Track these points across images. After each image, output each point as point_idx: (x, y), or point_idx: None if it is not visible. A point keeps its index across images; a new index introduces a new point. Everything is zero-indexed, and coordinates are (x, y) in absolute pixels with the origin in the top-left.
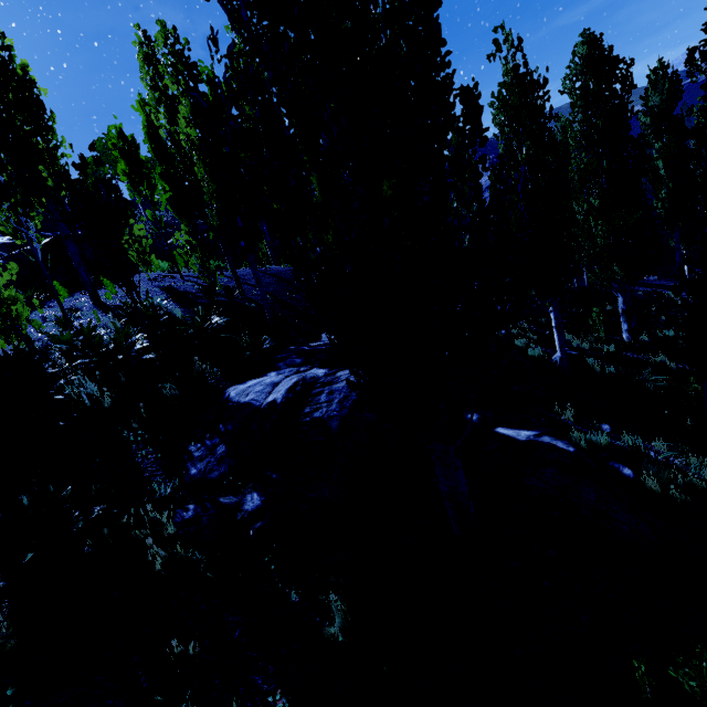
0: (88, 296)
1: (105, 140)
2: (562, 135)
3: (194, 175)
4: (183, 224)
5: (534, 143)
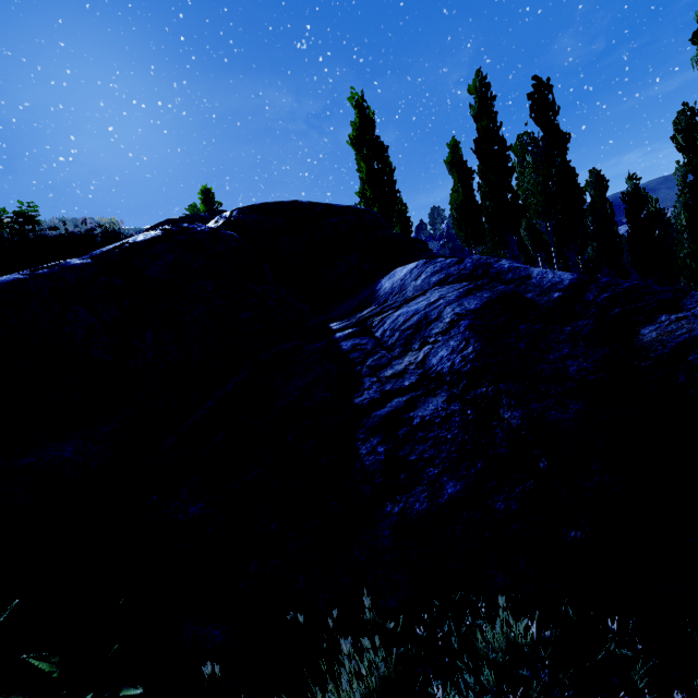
0: None
1: None
2: (675, 219)
3: None
4: (525, 255)
5: (662, 233)
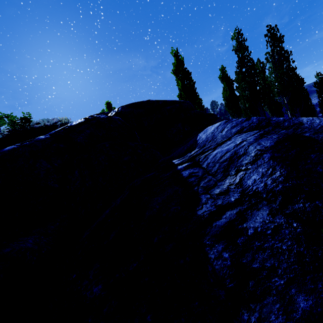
0: None
1: None
2: None
3: (262, 111)
4: None
5: None
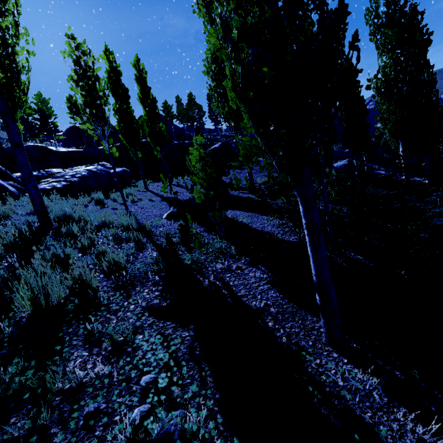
0: (258, 166)
1: (188, 97)
2: None
3: None
4: None
5: None
